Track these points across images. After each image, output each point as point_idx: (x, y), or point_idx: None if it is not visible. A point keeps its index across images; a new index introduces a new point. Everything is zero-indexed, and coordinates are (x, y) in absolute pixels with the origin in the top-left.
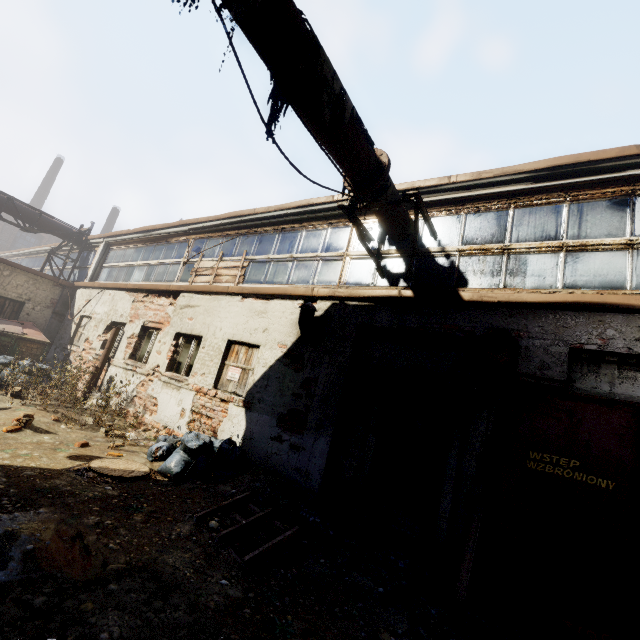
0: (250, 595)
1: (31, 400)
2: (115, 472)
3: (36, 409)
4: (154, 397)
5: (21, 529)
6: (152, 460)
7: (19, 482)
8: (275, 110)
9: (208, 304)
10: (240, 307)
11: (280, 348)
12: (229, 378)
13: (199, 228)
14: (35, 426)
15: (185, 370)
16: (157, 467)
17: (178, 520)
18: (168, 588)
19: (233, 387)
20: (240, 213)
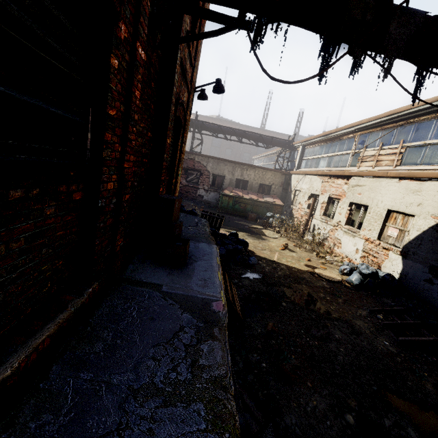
0: (401, 354)
1: (283, 235)
2: (325, 277)
3: (286, 239)
4: (338, 239)
5: (299, 291)
6: (341, 274)
7: (292, 272)
8: (420, 80)
9: (371, 184)
10: (397, 187)
11: (433, 219)
12: (389, 234)
13: (362, 127)
14: (288, 248)
15: (357, 225)
16: (344, 278)
17: (359, 308)
18: (358, 333)
19: (392, 241)
20: (396, 111)
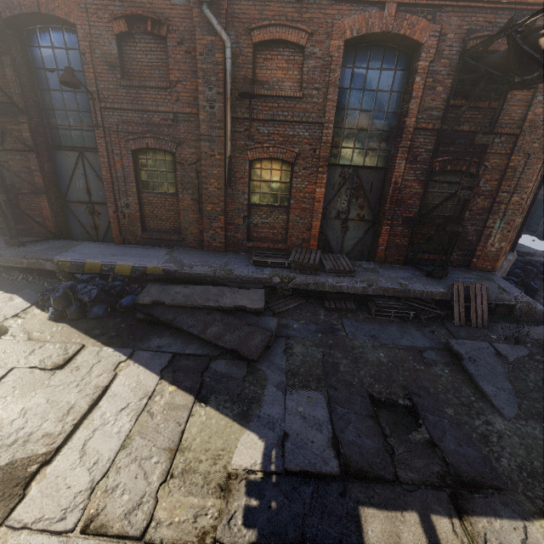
0: None
1: None
2: None
3: None
4: None
5: None
6: None
7: None
8: None
9: None
10: None
11: None
12: None
13: None
14: None
15: None
16: None
17: None
18: None
19: None
20: None
